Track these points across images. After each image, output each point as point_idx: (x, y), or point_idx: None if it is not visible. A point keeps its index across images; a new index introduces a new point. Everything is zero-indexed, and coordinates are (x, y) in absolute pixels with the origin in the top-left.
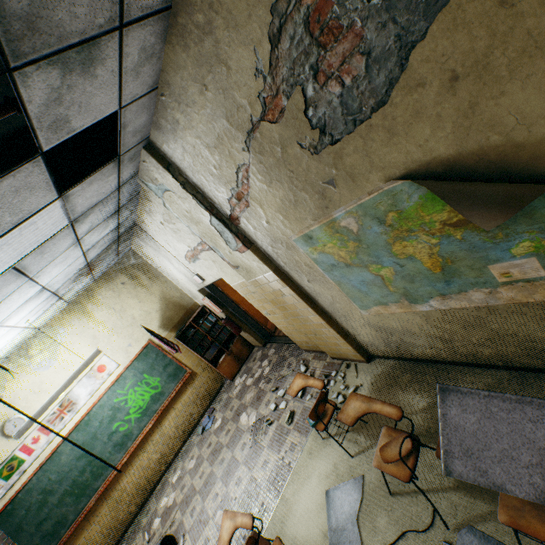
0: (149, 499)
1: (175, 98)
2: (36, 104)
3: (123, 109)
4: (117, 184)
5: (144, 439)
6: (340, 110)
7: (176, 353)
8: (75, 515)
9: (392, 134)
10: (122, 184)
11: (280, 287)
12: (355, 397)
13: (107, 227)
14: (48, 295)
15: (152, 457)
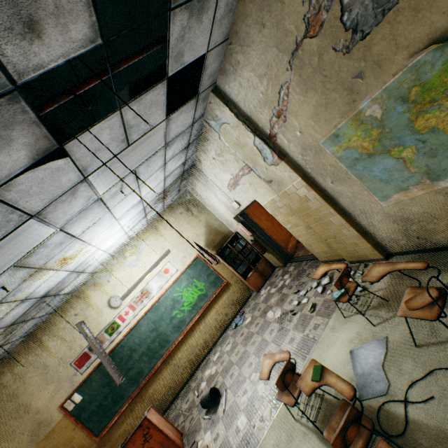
0: (196, 372)
1: (240, 43)
2: (173, 38)
3: (208, 53)
4: (192, 120)
5: (193, 327)
6: (371, 5)
7: (216, 267)
8: (148, 370)
9: (416, 12)
10: (194, 121)
11: (306, 193)
12: (378, 265)
13: (179, 160)
14: (141, 208)
15: (198, 341)
